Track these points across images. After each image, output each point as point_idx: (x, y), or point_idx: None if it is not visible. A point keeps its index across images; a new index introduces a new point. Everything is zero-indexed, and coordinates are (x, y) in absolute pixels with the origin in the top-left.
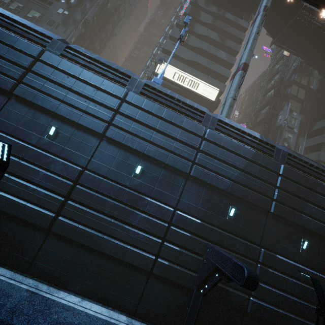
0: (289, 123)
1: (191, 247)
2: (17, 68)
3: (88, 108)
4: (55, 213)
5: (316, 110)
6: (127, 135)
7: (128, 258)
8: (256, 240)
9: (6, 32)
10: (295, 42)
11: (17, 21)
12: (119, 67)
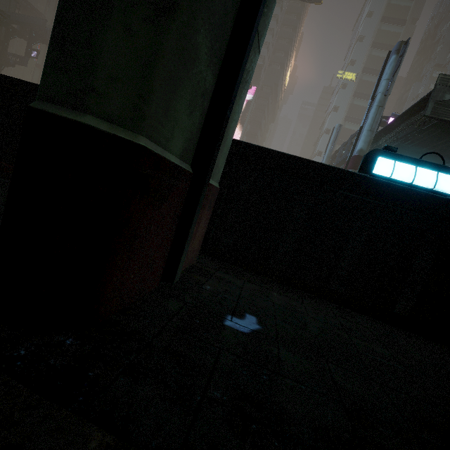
0: None
1: None
2: None
3: None
4: None
5: None
6: None
7: None
8: None
9: None
10: None
11: None
12: None
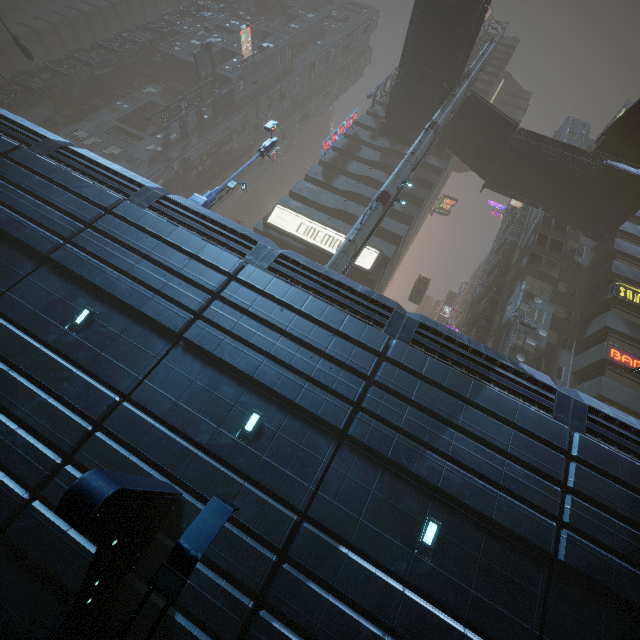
0: (526, 317)
1: None
2: None
3: (42, 217)
4: None
5: (590, 300)
6: (87, 260)
7: None
8: (296, 499)
9: None
10: (522, 183)
11: (10, 119)
12: (136, 176)
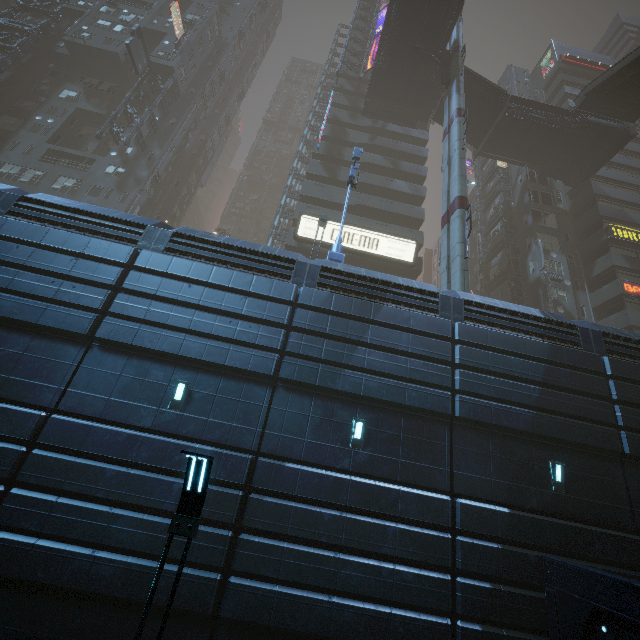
0: (552, 273)
1: (513, 574)
2: (95, 290)
3: (237, 333)
4: (218, 571)
5: (585, 242)
6: (320, 368)
7: (398, 638)
8: (624, 522)
9: (68, 233)
10: (513, 146)
11: (81, 210)
12: (268, 248)
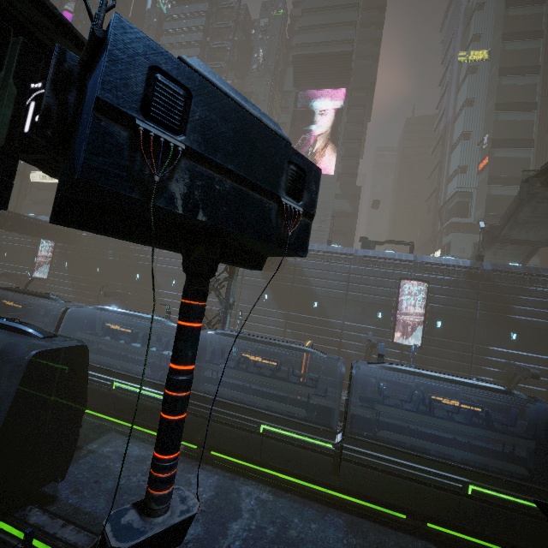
0: None
1: None
2: None
3: None
4: None
5: None
6: None
7: None
8: None
9: None
10: None
11: None
12: None
